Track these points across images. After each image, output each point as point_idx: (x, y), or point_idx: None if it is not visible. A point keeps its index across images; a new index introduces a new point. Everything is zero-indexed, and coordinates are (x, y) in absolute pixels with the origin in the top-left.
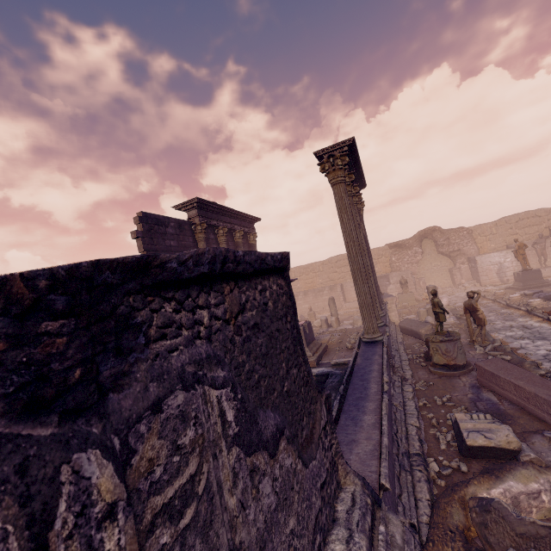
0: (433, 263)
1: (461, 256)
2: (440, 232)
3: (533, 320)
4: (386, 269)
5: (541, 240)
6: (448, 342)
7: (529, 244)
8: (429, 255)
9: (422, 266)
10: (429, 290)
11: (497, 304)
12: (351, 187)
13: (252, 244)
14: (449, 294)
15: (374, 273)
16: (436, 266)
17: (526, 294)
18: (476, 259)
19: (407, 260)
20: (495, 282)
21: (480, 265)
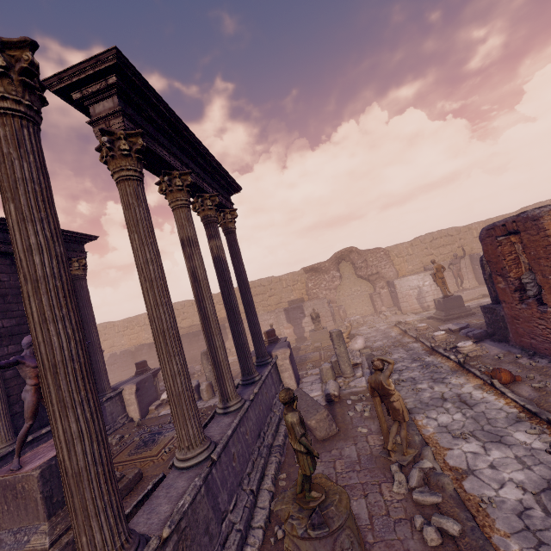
0: (353, 288)
1: (380, 280)
2: (357, 253)
3: (470, 383)
4: (302, 296)
5: (457, 261)
6: (319, 538)
7: (444, 265)
8: (348, 279)
9: (342, 292)
10: (332, 337)
11: (420, 345)
12: (137, 162)
13: (76, 275)
14: (369, 327)
15: (241, 320)
16: (356, 291)
17: (451, 330)
18: (395, 283)
19: (325, 286)
20: (416, 309)
21: (400, 290)
